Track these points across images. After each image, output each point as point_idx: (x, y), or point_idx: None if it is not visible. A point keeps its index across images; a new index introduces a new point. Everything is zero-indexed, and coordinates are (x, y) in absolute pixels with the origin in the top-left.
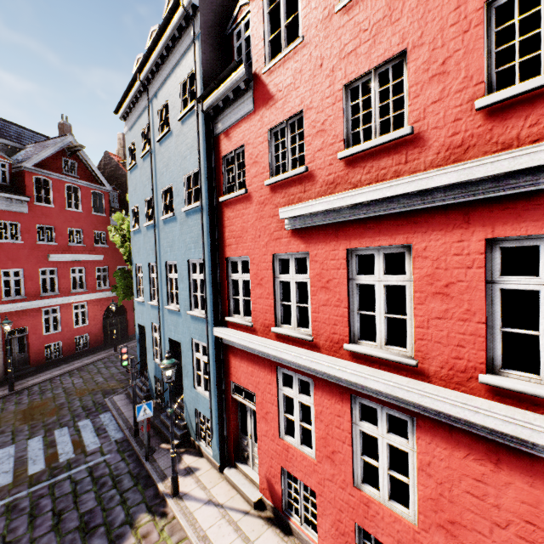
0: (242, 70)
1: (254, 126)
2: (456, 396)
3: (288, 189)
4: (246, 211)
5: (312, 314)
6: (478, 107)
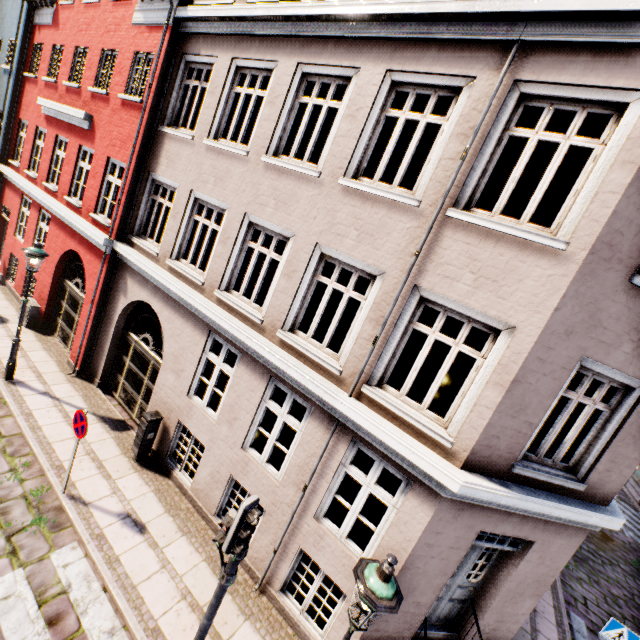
0: None
1: (50, 36)
2: (56, 202)
3: (50, 89)
4: (34, 91)
5: (40, 166)
6: (88, 90)
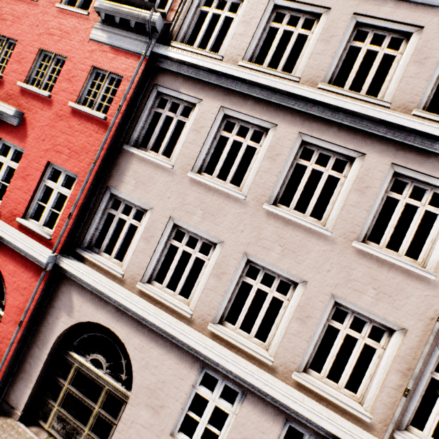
0: None
1: None
2: None
3: None
4: None
5: None
6: (17, 84)
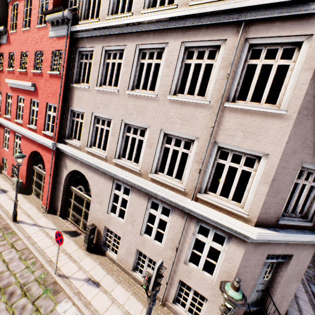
0: (3, 28)
1: (6, 48)
2: (23, 128)
3: (11, 74)
4: (2, 76)
5: (11, 112)
6: (31, 72)
